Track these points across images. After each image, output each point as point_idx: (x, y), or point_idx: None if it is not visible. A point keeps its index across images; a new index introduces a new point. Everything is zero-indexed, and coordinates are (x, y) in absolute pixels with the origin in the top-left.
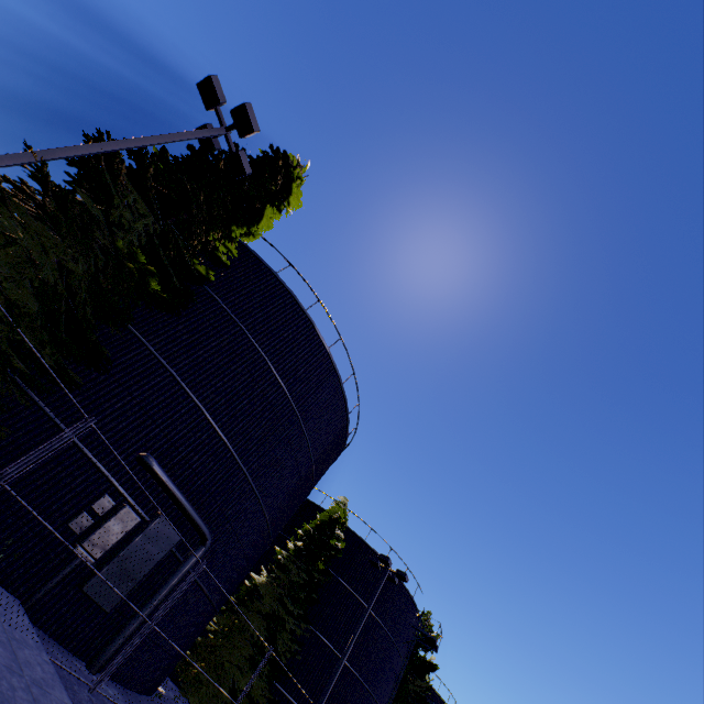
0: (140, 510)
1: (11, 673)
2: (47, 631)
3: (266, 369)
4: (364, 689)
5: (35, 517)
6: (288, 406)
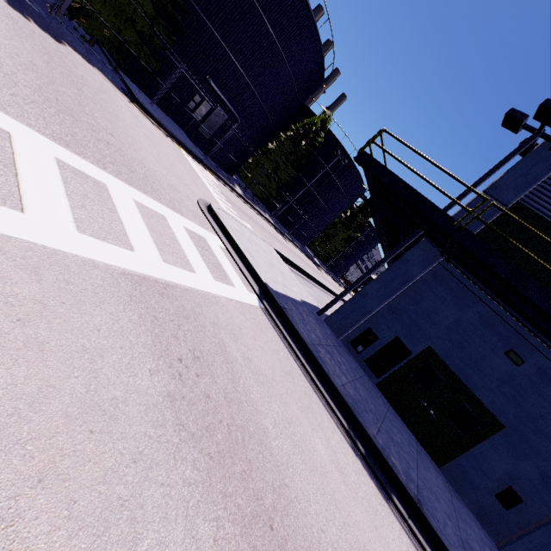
0: (210, 104)
1: (186, 141)
2: (192, 141)
3: (262, 22)
4: (323, 206)
5: (177, 101)
6: (276, 49)
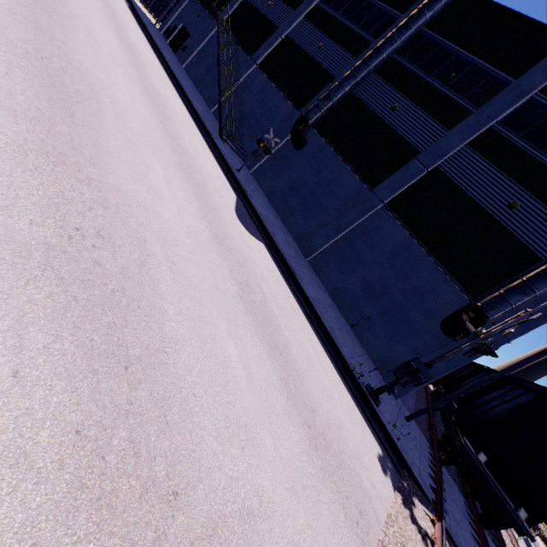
0: None
1: None
2: None
3: None
4: None
5: None
6: None
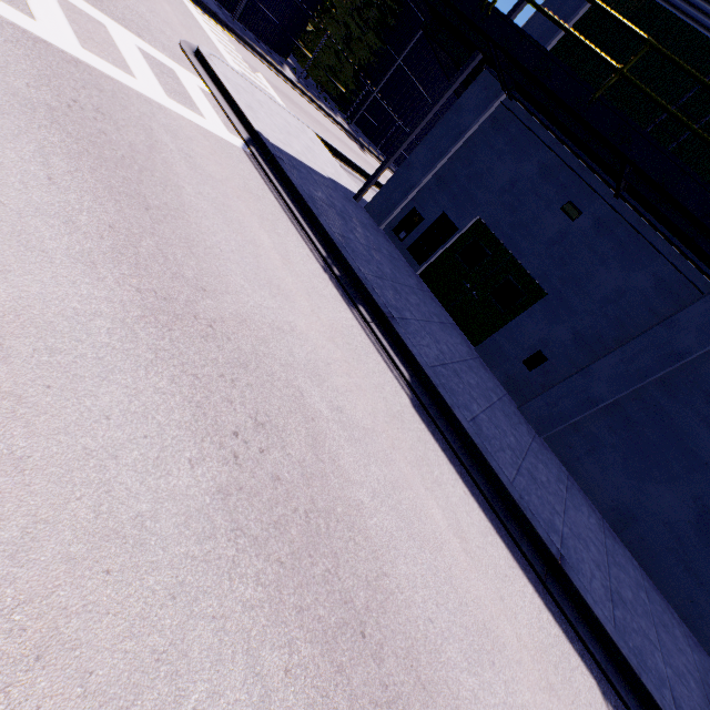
0: None
1: None
2: None
3: None
4: (428, 103)
5: None
6: None
